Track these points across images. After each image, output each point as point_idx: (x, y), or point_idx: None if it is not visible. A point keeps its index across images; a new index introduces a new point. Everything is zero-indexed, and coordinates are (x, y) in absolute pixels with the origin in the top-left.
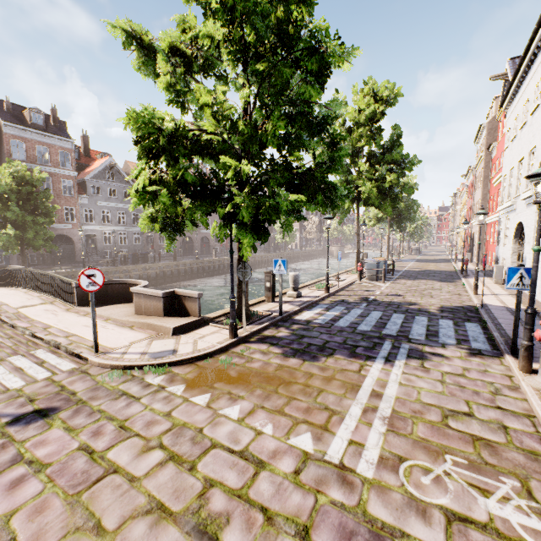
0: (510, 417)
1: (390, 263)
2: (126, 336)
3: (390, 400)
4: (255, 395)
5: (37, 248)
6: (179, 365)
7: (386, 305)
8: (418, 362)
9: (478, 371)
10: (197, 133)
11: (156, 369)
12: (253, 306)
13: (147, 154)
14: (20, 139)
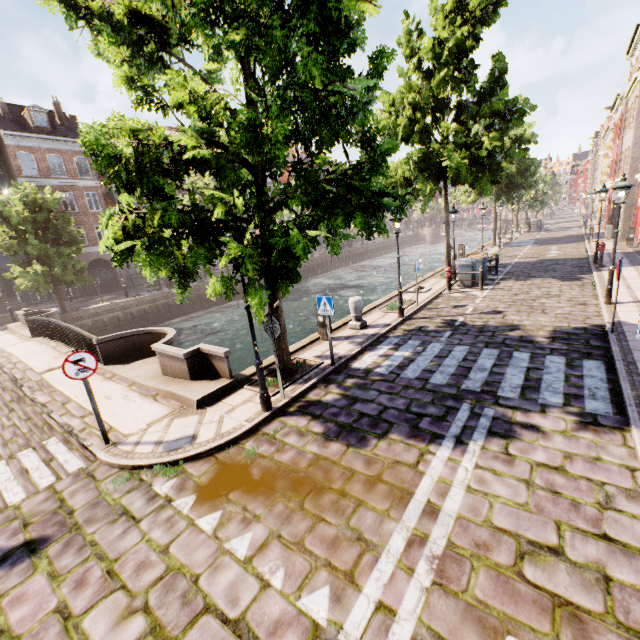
0: (619, 557)
1: (496, 252)
2: (146, 412)
3: (447, 521)
4: (275, 513)
5: (71, 283)
6: (196, 460)
7: (477, 333)
8: (502, 443)
9: (585, 460)
10: (183, 145)
11: (166, 472)
12: (303, 349)
13: (122, 186)
14: (27, 150)
